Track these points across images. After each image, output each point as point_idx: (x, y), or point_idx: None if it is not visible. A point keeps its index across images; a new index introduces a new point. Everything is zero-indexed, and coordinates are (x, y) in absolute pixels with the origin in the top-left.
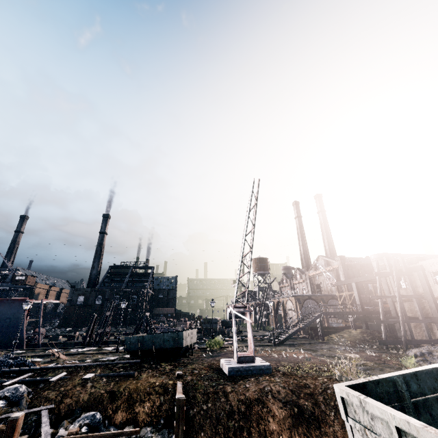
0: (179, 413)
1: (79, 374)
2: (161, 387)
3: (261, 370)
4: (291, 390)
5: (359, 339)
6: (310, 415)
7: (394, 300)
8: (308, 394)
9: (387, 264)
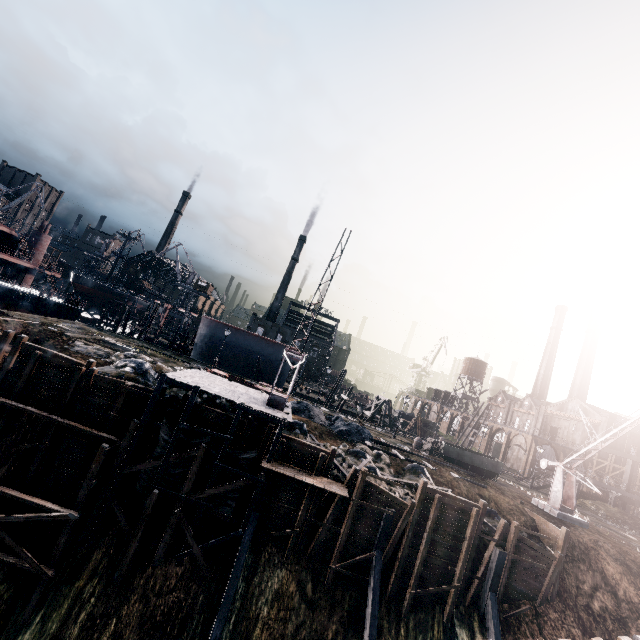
0: (566, 537)
1: (442, 469)
2: (517, 507)
3: (581, 524)
4: (618, 551)
5: (619, 518)
6: (635, 572)
7: None
8: (632, 559)
9: None
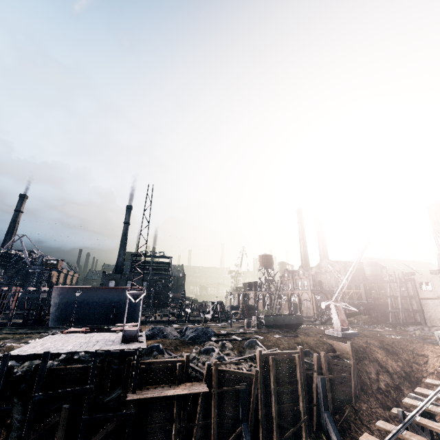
0: (352, 348)
1: (268, 336)
2: (319, 341)
3: (355, 335)
4: (379, 342)
5: (370, 321)
6: (391, 351)
7: (392, 298)
8: (386, 344)
9: (394, 276)
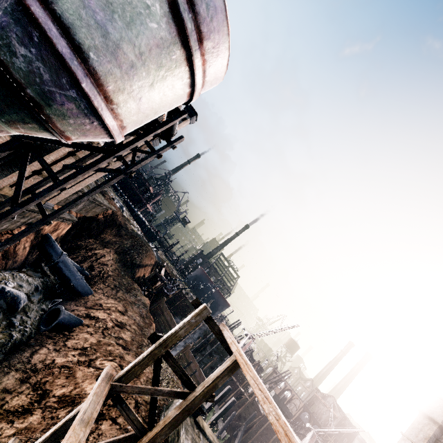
0: None
1: None
2: None
3: None
4: None
5: None
6: None
7: None
8: None
9: None
